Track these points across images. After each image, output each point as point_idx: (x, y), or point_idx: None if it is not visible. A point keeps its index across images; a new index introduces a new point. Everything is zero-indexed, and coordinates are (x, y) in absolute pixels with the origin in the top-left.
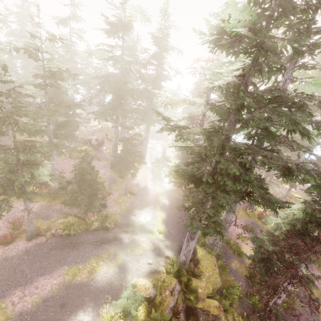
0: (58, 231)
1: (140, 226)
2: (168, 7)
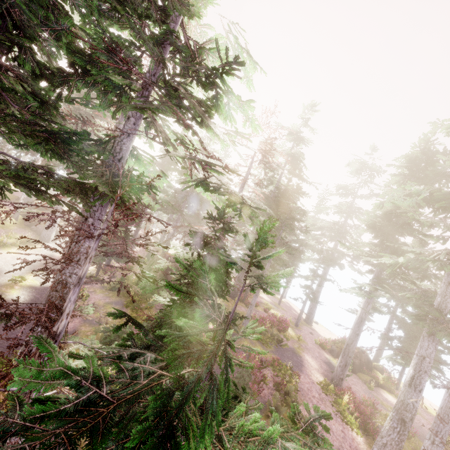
0: None
1: None
2: None
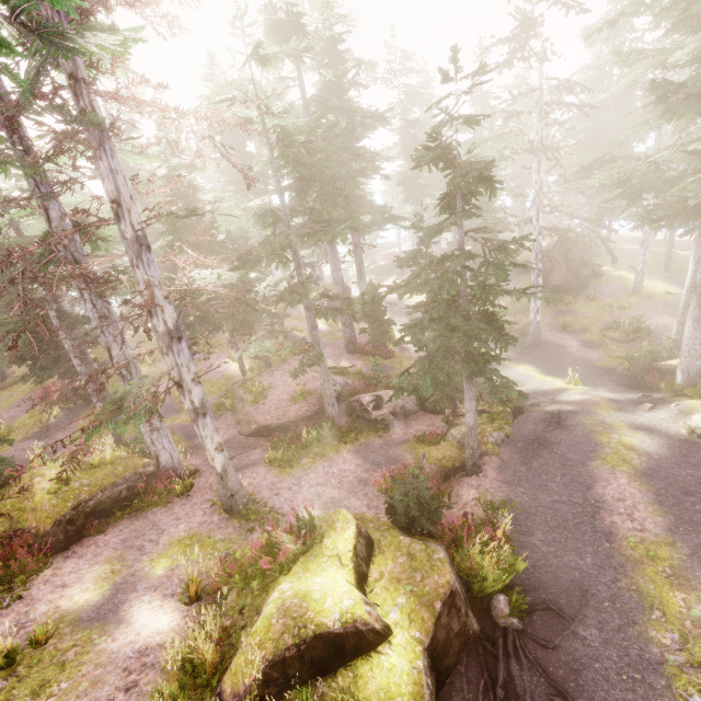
0: (496, 437)
1: (533, 393)
2: None
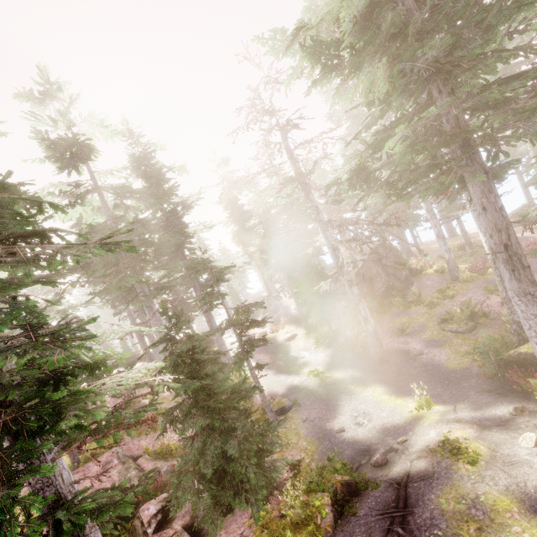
0: None
1: (382, 433)
2: (130, 128)
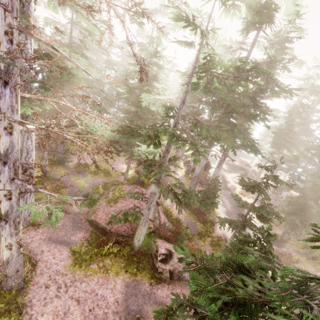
0: None
1: None
2: None
